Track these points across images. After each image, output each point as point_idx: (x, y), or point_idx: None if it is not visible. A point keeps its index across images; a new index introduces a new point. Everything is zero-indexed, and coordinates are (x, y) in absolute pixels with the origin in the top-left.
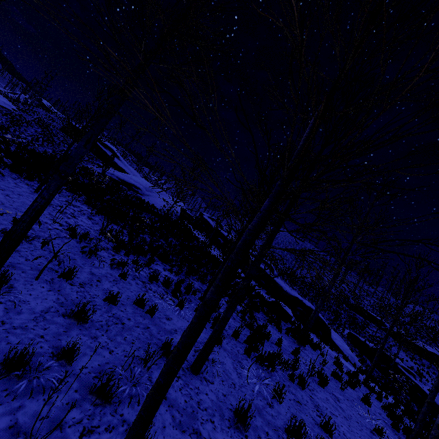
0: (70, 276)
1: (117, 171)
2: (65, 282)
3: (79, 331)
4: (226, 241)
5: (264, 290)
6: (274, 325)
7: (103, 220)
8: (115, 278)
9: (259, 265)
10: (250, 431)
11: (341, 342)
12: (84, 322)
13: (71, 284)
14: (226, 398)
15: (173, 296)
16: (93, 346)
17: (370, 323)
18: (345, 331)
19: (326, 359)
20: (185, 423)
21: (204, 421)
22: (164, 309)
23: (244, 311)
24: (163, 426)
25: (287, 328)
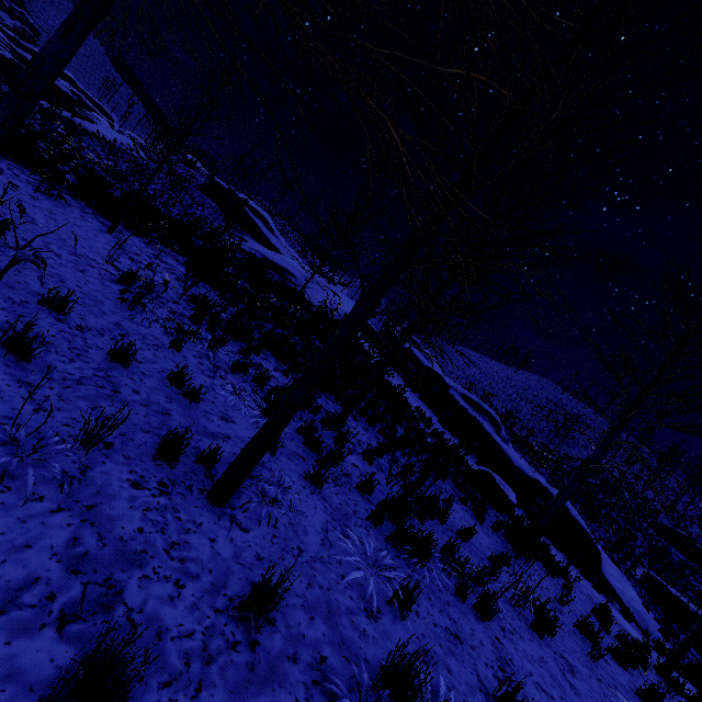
0: (56, 305)
1: (267, 249)
2: (49, 314)
3: (0, 366)
4: (420, 369)
5: (475, 458)
6: (470, 508)
7: (202, 288)
8: (161, 344)
9: (378, 301)
10: (275, 637)
11: (622, 584)
12: (24, 358)
13: (60, 320)
14: (258, 564)
15: (264, 401)
16: (7, 390)
17: (693, 554)
18: (638, 570)
19: (569, 593)
20: (97, 561)
21: (155, 576)
22: (229, 407)
23: (410, 467)
24: (26, 545)
25: (499, 521)
